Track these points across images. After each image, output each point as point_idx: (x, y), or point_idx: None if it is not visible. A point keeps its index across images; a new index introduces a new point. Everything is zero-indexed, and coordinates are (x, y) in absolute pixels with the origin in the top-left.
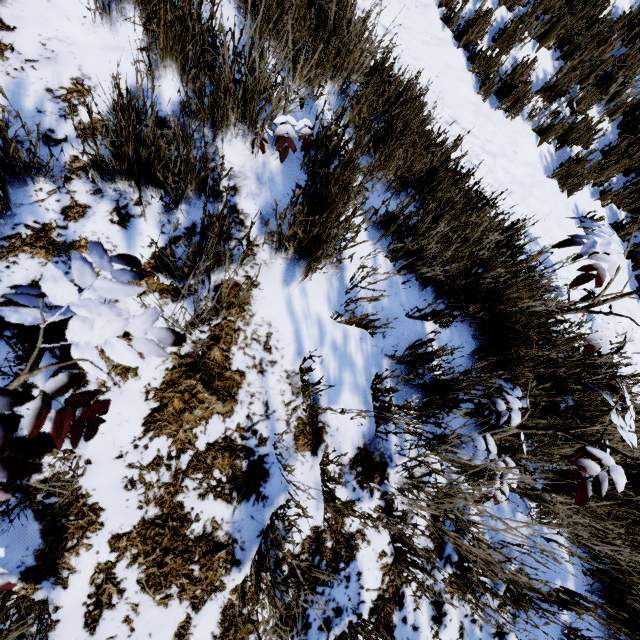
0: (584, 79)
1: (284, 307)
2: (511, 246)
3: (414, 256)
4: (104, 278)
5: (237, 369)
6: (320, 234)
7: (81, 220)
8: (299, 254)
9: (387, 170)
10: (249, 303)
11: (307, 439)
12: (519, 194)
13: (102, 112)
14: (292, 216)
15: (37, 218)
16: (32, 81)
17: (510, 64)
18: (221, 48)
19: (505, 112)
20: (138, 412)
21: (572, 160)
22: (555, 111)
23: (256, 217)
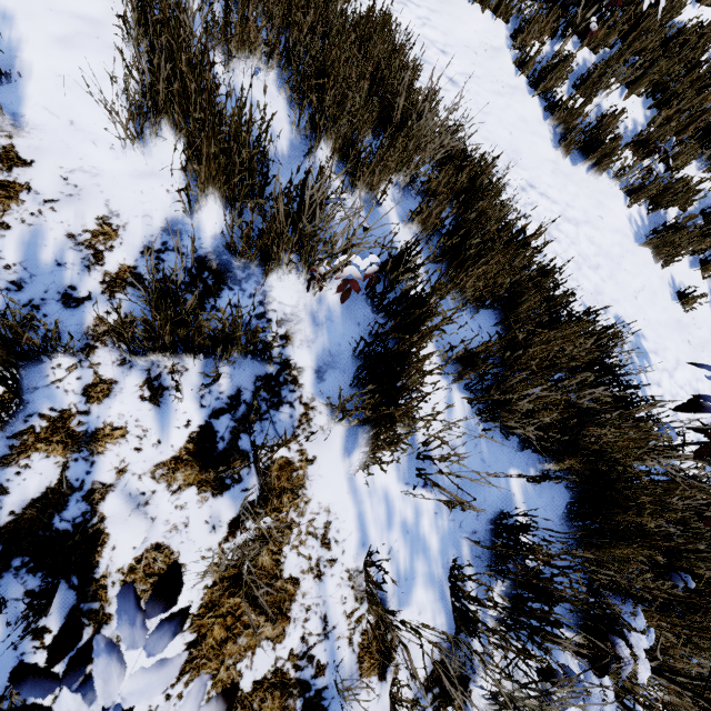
0: (681, 130)
1: (345, 485)
2: (605, 356)
3: (499, 405)
4: (132, 474)
5: (290, 576)
6: (392, 412)
7: (106, 400)
8: (364, 422)
9: (463, 286)
10: (304, 486)
11: (373, 659)
12: (606, 268)
13: (132, 257)
14: (353, 363)
15: (54, 404)
16: (51, 226)
17: (594, 113)
18: (276, 201)
19: (588, 170)
20: (171, 649)
21: (667, 225)
22: (647, 167)
23: (311, 370)
